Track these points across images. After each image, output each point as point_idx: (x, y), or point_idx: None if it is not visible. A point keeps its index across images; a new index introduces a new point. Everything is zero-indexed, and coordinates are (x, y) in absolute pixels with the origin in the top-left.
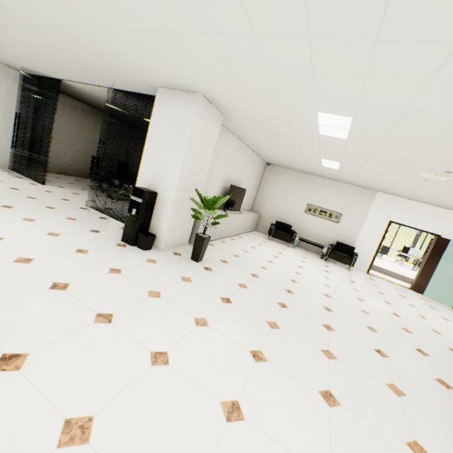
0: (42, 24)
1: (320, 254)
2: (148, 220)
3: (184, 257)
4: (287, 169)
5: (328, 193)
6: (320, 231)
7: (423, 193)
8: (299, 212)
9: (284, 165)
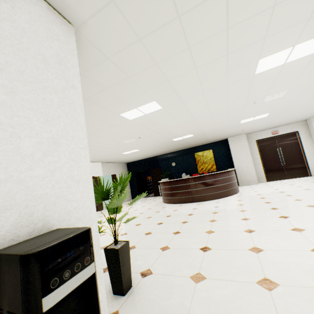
0: None
1: None
2: None
3: (121, 305)
4: None
5: None
6: None
7: (98, 154)
8: None
9: None
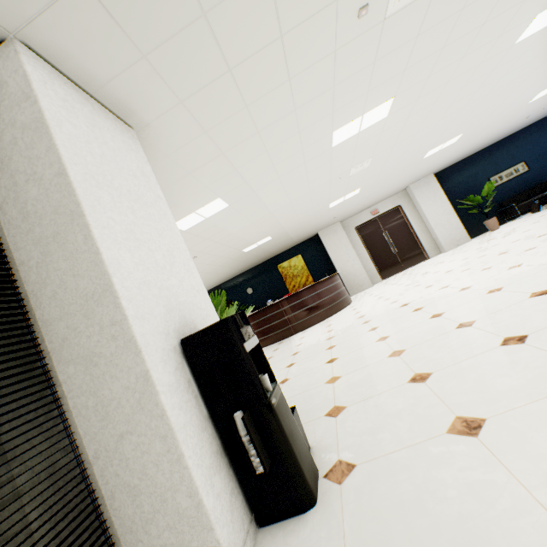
0: None
1: None
2: None
3: None
4: None
5: None
6: None
7: None
8: None
9: None
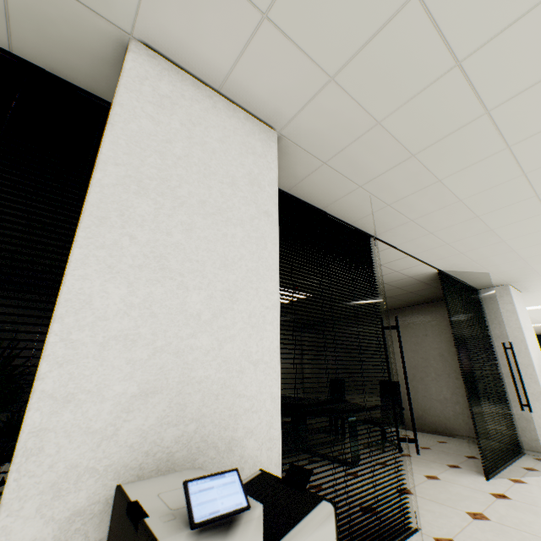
0: None
1: None
2: None
3: None
4: None
5: None
6: None
7: None
8: None
9: None
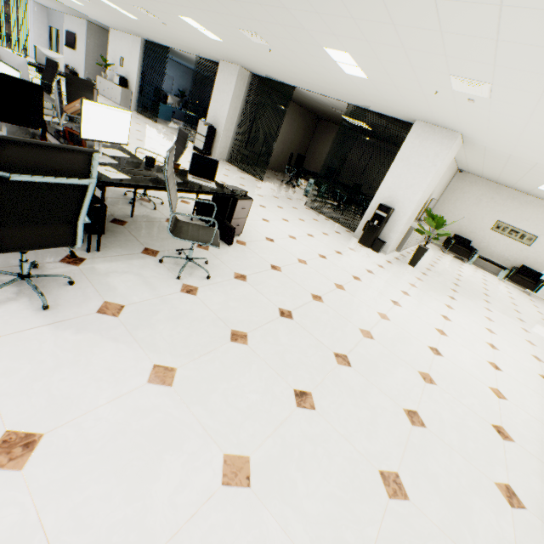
0: (365, 86)
1: (498, 275)
2: (382, 230)
3: (402, 261)
4: (481, 179)
5: (527, 212)
6: (504, 251)
7: None
8: (484, 228)
9: (481, 176)
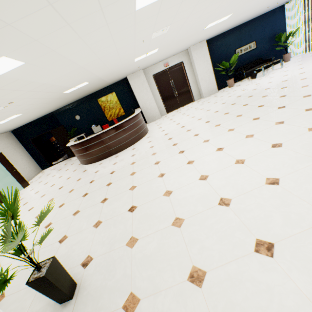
0: None
1: None
2: None
3: (72, 310)
4: None
5: None
6: None
7: None
8: None
9: None
